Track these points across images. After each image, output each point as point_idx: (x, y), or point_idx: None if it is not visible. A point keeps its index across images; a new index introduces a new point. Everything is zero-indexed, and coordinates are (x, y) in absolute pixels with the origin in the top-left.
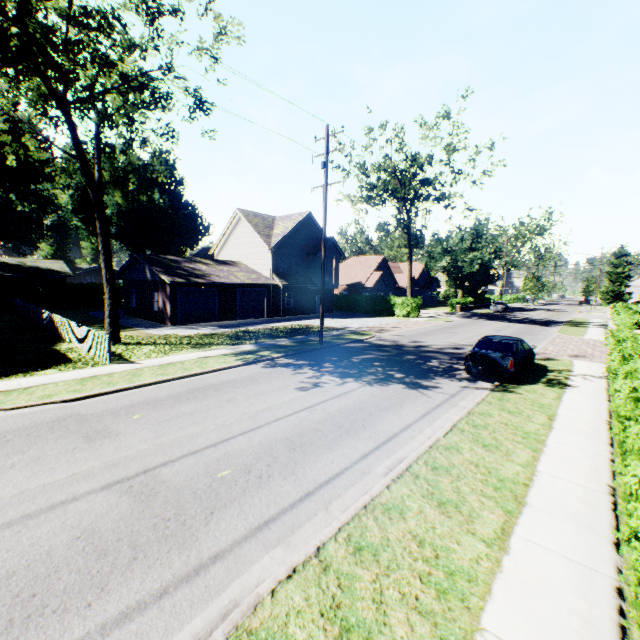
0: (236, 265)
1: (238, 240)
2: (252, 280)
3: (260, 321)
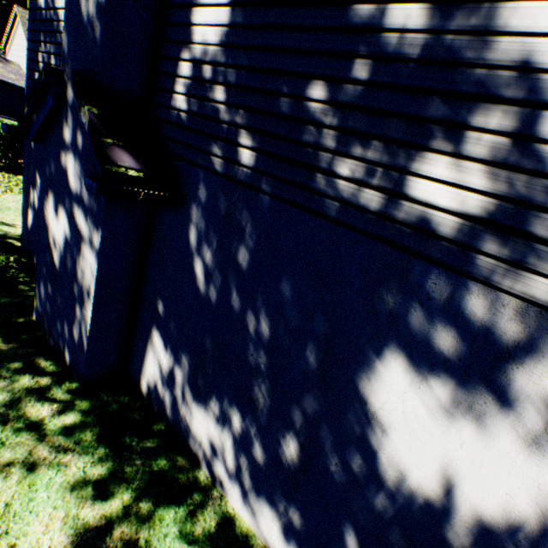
0: (6, 63)
1: (19, 42)
2: (3, 77)
3: (7, 118)
